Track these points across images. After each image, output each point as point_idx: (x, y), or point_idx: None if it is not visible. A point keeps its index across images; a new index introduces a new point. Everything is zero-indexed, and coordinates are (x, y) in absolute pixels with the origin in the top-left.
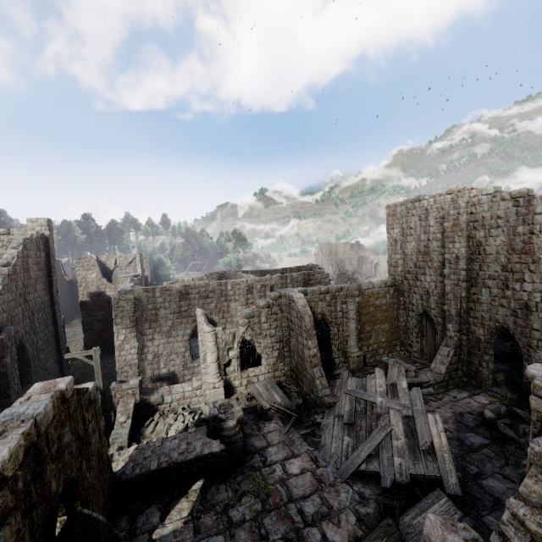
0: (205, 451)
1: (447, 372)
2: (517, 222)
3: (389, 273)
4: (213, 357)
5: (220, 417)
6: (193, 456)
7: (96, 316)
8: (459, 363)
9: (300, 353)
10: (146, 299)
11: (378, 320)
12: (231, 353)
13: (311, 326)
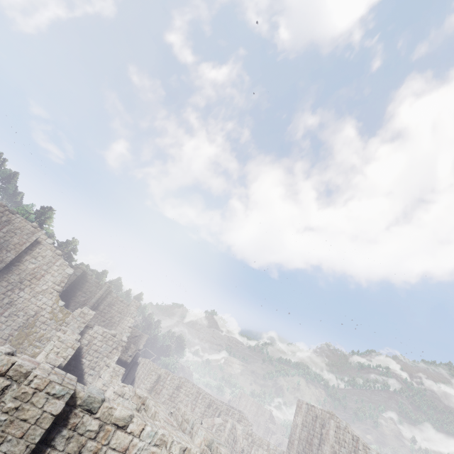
0: None
1: None
2: (352, 449)
3: (287, 447)
4: None
5: None
6: None
7: None
8: None
9: None
10: (163, 377)
11: None
12: None
13: (239, 450)
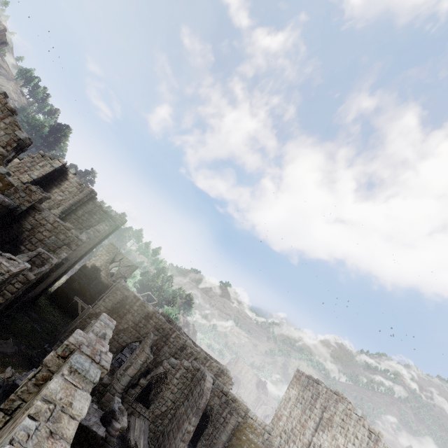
0: (94, 427)
1: None
2: None
3: (271, 420)
4: (133, 372)
5: (116, 414)
6: (86, 423)
7: (81, 279)
8: None
9: (180, 422)
10: (130, 301)
11: None
12: (142, 380)
13: (202, 407)
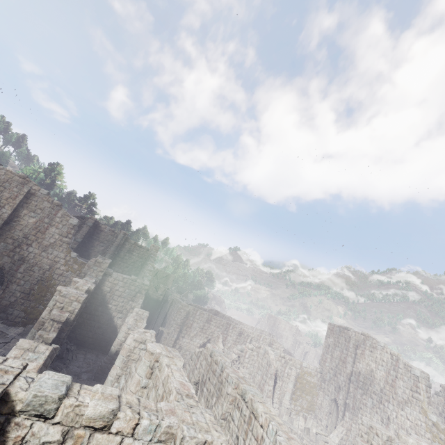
0: None
1: (339, 443)
2: (390, 367)
3: (319, 364)
4: None
5: None
6: None
7: None
8: (347, 442)
9: (261, 386)
10: (191, 313)
11: (305, 391)
12: None
13: (273, 372)
